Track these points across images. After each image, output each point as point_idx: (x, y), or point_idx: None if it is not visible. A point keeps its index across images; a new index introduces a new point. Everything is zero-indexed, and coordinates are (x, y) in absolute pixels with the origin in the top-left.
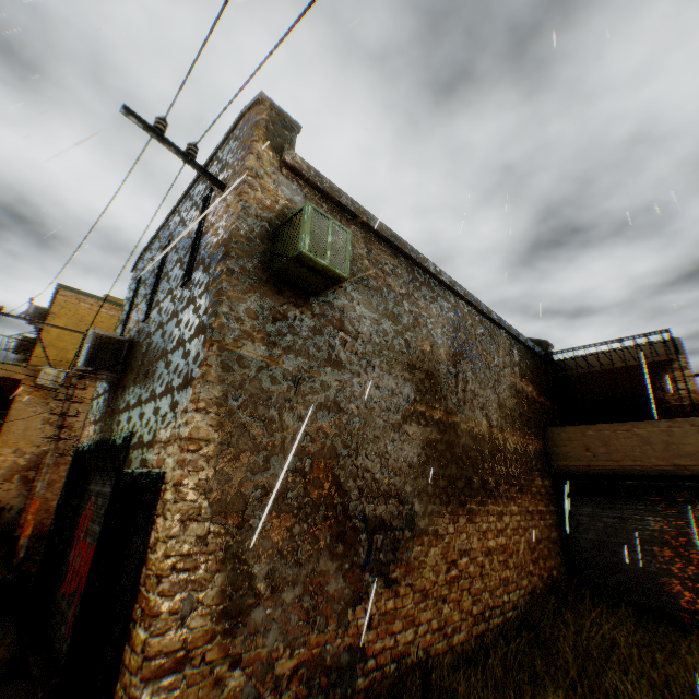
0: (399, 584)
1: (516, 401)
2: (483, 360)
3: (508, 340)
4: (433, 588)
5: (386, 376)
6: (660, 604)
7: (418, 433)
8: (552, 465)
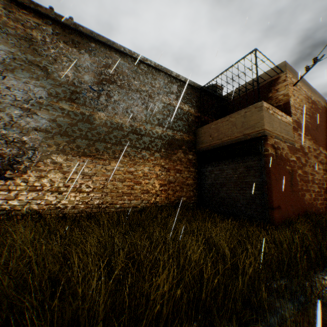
0: (15, 181)
1: (167, 112)
2: (134, 87)
3: (168, 79)
4: (50, 187)
5: (18, 83)
6: (231, 211)
7: (50, 115)
8: (197, 148)
